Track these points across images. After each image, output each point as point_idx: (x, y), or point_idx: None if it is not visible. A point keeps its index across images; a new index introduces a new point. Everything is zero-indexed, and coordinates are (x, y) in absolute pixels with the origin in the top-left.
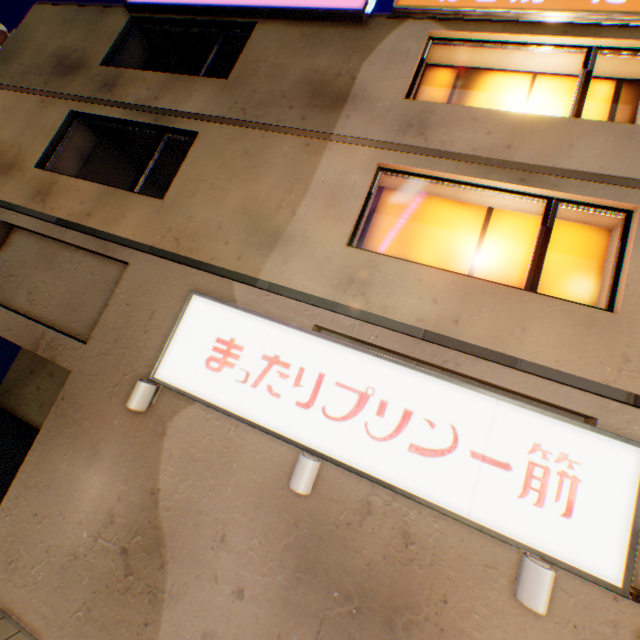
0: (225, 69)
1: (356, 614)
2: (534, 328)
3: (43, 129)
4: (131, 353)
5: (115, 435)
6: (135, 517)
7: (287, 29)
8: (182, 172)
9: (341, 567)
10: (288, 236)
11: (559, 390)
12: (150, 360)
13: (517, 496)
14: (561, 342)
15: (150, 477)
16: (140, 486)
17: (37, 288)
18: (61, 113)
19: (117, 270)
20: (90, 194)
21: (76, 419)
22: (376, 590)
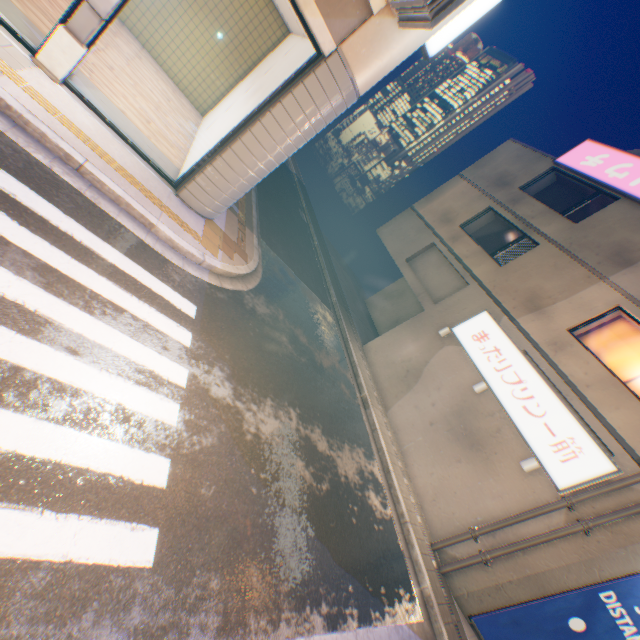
0: (586, 208)
1: (463, 435)
2: (621, 411)
3: (471, 209)
4: (447, 317)
5: (425, 338)
6: (416, 364)
7: (634, 209)
8: (517, 259)
9: (469, 421)
10: (542, 311)
11: (607, 436)
12: (452, 323)
13: (548, 444)
14: (629, 423)
15: (428, 357)
16: (423, 357)
17: (428, 274)
18: (483, 205)
19: (461, 284)
20: (472, 249)
21: (416, 326)
22: (475, 434)
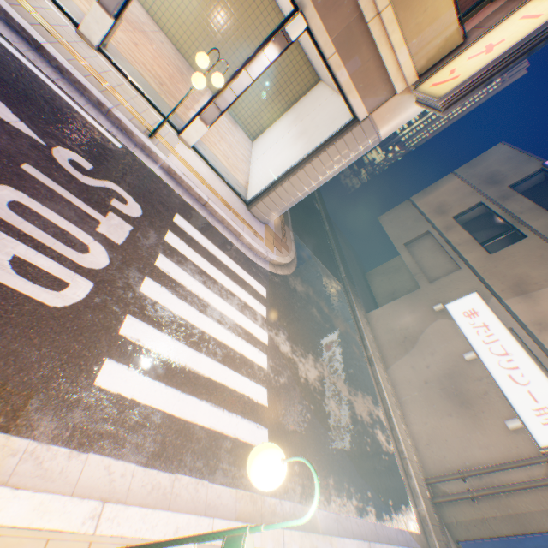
0: None
1: (453, 394)
2: None
3: (463, 203)
4: (440, 294)
5: (420, 311)
6: (412, 332)
7: None
8: (505, 248)
9: (459, 383)
10: (528, 295)
11: None
12: (445, 300)
13: (531, 409)
14: None
15: (422, 327)
16: (418, 327)
17: (423, 257)
18: (475, 200)
19: (453, 267)
20: (463, 237)
21: (412, 300)
22: (464, 394)
